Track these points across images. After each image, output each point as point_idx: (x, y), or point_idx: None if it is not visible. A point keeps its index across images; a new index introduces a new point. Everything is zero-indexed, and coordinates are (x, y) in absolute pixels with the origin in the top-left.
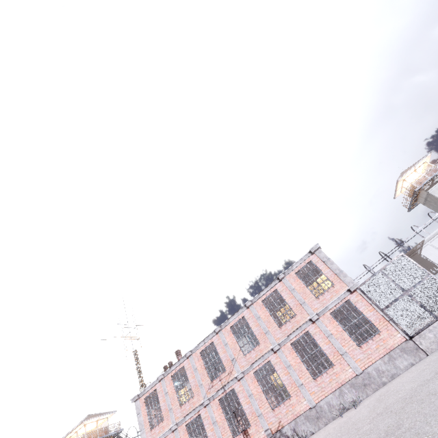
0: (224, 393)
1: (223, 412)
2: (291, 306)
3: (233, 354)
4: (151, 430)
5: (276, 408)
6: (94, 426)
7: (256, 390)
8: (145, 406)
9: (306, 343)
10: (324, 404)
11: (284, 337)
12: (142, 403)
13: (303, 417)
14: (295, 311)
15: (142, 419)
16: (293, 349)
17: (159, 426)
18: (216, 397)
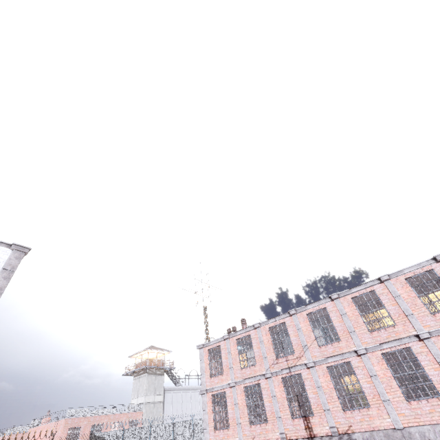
0: (289, 374)
1: (284, 390)
2: (392, 313)
3: (305, 341)
4: (211, 377)
5: (348, 410)
6: (154, 355)
7: (326, 384)
8: (208, 356)
9: (404, 360)
10: (415, 432)
11: (374, 343)
12: (205, 352)
13: (382, 434)
14: (396, 320)
15: (204, 365)
16: (383, 360)
17: (219, 377)
18: (279, 375)
